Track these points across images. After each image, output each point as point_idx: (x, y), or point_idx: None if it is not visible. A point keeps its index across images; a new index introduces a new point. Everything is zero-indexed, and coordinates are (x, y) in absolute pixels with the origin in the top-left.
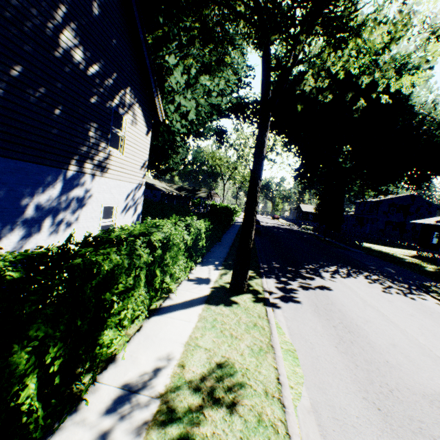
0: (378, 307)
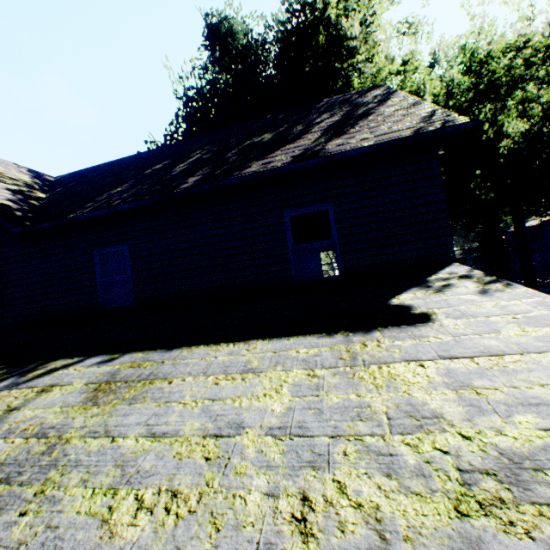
0: None
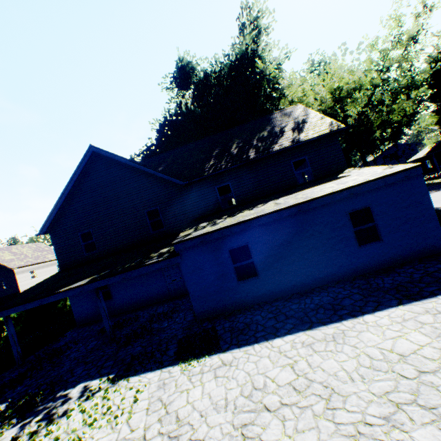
0: (433, 196)
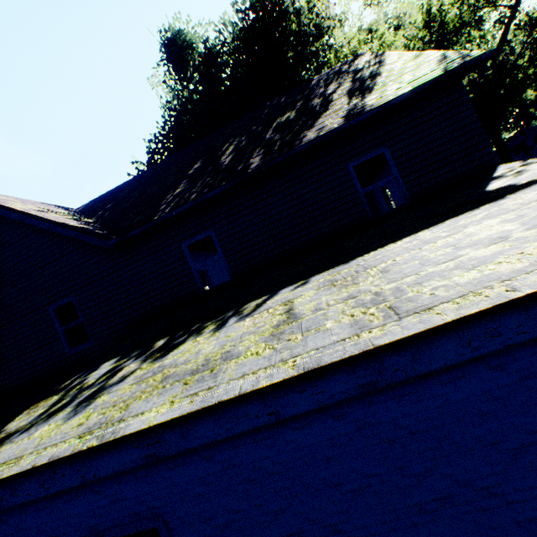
0: None
